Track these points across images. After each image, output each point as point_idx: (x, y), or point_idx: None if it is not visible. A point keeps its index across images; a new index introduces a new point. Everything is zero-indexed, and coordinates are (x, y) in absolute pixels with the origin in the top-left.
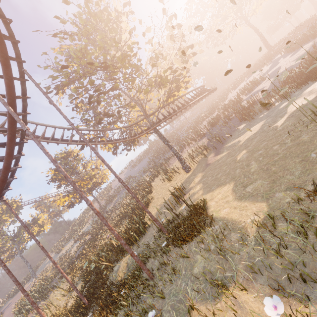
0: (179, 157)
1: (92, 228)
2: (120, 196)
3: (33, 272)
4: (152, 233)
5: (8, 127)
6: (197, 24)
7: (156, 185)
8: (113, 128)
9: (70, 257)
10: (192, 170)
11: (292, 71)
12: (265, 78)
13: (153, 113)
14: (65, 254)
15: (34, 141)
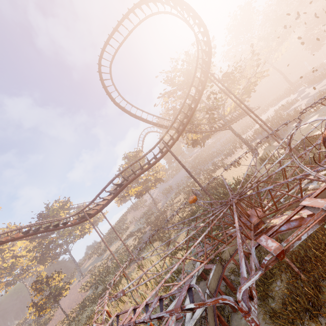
0: (249, 145)
1: (148, 222)
2: (166, 199)
3: (80, 270)
4: (261, 173)
5: (199, 97)
6: (231, 66)
7: (219, 175)
8: (201, 123)
9: (133, 244)
10: (261, 154)
11: (322, 93)
12: (298, 99)
13: (225, 117)
14: (118, 249)
15: (235, 97)
